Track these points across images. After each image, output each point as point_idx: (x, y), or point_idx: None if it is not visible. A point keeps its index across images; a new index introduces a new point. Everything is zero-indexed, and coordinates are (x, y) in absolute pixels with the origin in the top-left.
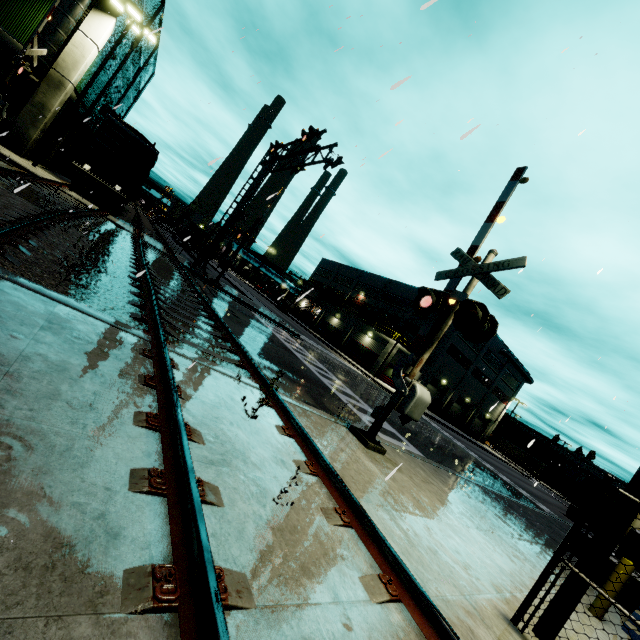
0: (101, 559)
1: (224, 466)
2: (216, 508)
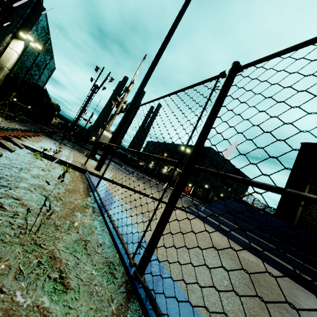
0: None
1: None
2: None
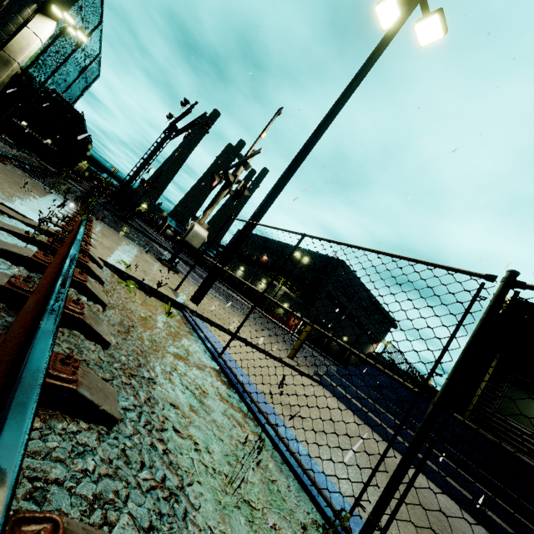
0: None
1: None
2: None
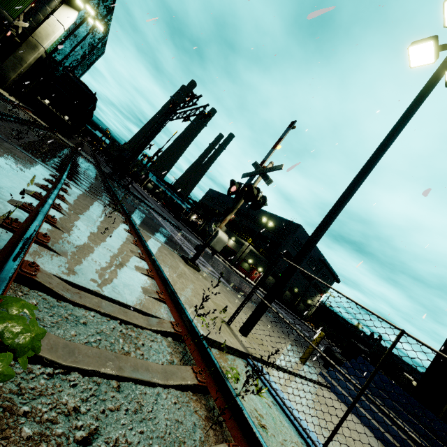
0: (3, 192)
1: (79, 215)
2: (66, 217)
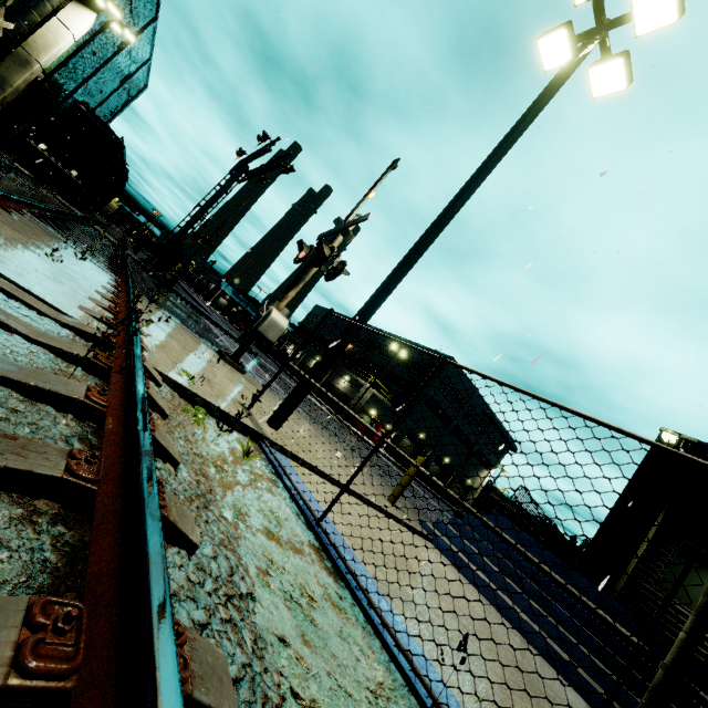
0: None
1: (14, 230)
2: None
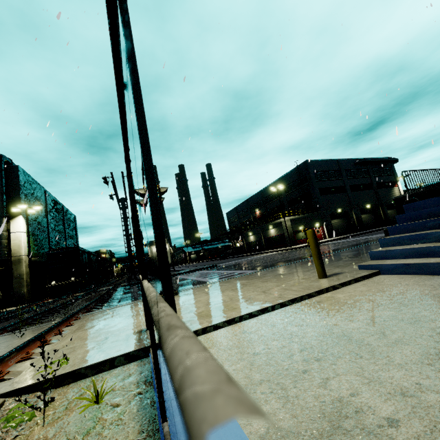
0: None
1: None
2: None
